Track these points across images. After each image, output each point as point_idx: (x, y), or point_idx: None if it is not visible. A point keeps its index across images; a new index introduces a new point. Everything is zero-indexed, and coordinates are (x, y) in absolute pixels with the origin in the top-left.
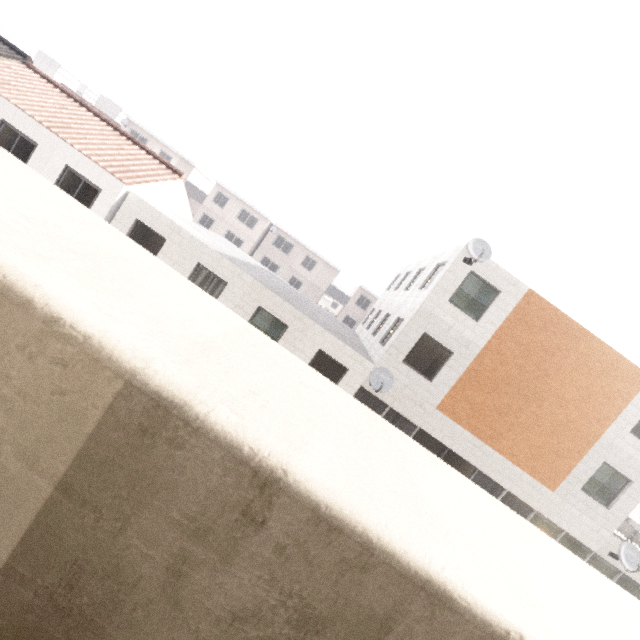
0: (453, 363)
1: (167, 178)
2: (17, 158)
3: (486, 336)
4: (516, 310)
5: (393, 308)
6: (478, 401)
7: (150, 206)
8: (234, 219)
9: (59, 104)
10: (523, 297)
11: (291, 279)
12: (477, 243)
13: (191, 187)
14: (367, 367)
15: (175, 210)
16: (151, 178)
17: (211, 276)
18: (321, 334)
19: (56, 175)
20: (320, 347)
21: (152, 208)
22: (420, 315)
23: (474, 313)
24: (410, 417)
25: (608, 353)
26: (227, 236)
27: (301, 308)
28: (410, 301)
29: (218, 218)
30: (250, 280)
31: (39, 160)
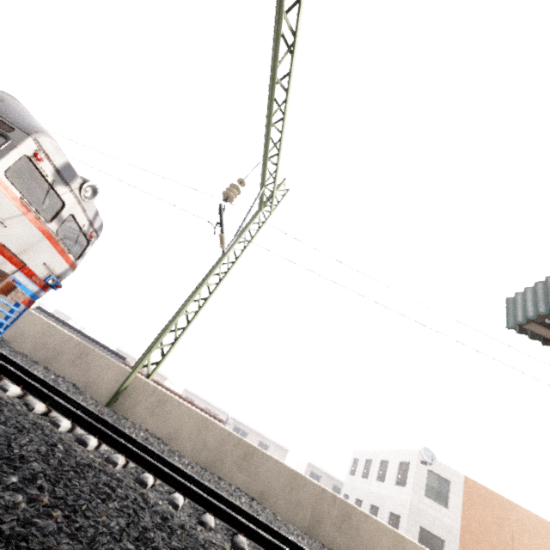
0: (448, 549)
1: None
2: None
3: (457, 519)
4: (465, 493)
5: (376, 500)
6: None
7: None
8: None
9: None
10: (464, 482)
11: None
12: (425, 450)
13: None
14: None
15: None
16: None
17: None
18: None
19: None
20: None
21: None
22: (412, 511)
23: (442, 501)
24: None
25: (530, 515)
26: None
27: None
28: (394, 496)
29: None
30: None
31: None
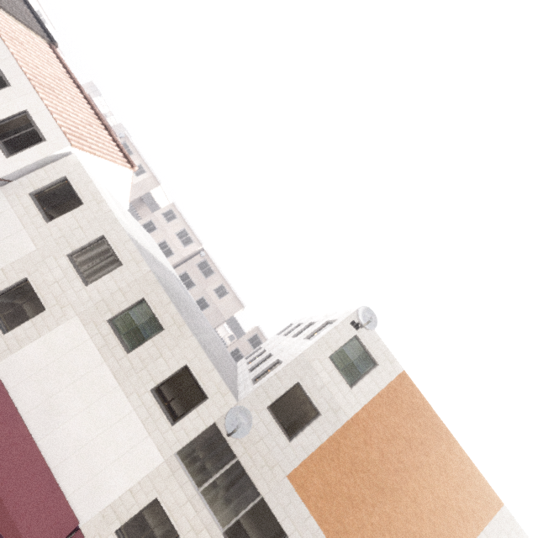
0: (318, 426)
1: (118, 162)
2: None
3: (356, 406)
4: (389, 388)
5: (277, 350)
6: (333, 481)
7: (85, 171)
8: (174, 234)
9: (57, 76)
10: (397, 377)
11: (201, 299)
12: (367, 311)
13: (150, 198)
14: (229, 402)
15: (114, 193)
16: (102, 154)
17: (110, 252)
18: (194, 349)
19: (11, 113)
20: (188, 363)
21: (86, 174)
22: (299, 362)
23: (350, 378)
24: (256, 479)
25: (466, 463)
26: (162, 244)
27: (188, 317)
28: (294, 347)
29: (161, 228)
30: (147, 270)
31: (3, 97)
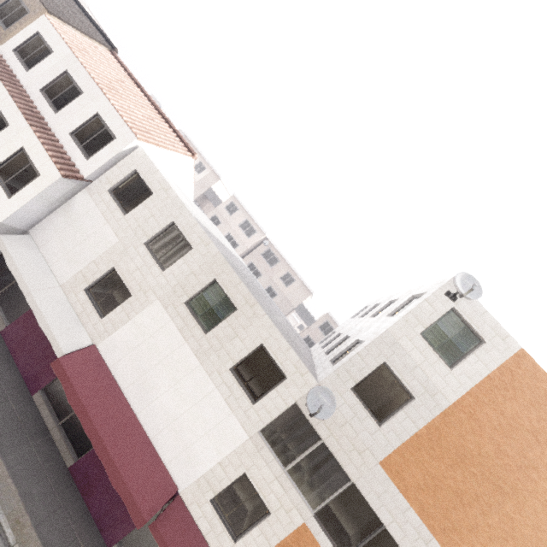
0: (412, 411)
1: (180, 151)
2: (63, 100)
3: (459, 390)
4: (502, 369)
5: (354, 331)
6: (435, 472)
7: (151, 162)
8: (237, 226)
9: (120, 79)
10: (513, 356)
11: (268, 288)
12: (466, 278)
13: (212, 193)
14: (309, 382)
15: (179, 184)
16: (165, 145)
17: (180, 238)
18: (269, 328)
19: (86, 118)
20: (263, 342)
21: (152, 164)
22: (384, 340)
23: (448, 357)
24: (344, 463)
25: None
26: (227, 237)
27: (259, 298)
28: (375, 325)
29: (224, 221)
30: (215, 251)
31: (78, 104)
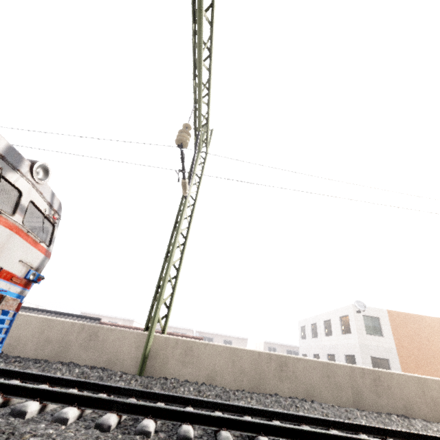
0: (392, 364)
1: None
2: None
3: (392, 341)
4: (390, 322)
5: (330, 350)
6: None
7: None
8: None
9: None
10: (387, 314)
11: None
12: (356, 302)
13: None
14: None
15: None
16: None
17: None
18: None
19: None
20: None
21: None
22: (362, 348)
23: (378, 333)
24: None
25: (433, 320)
26: None
27: None
28: (344, 342)
29: None
30: None
31: None
